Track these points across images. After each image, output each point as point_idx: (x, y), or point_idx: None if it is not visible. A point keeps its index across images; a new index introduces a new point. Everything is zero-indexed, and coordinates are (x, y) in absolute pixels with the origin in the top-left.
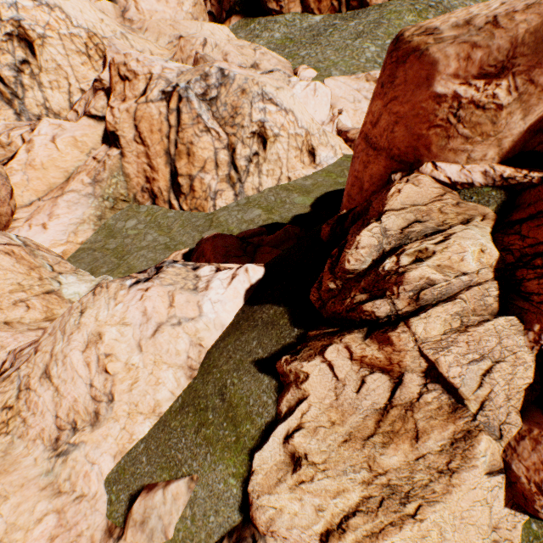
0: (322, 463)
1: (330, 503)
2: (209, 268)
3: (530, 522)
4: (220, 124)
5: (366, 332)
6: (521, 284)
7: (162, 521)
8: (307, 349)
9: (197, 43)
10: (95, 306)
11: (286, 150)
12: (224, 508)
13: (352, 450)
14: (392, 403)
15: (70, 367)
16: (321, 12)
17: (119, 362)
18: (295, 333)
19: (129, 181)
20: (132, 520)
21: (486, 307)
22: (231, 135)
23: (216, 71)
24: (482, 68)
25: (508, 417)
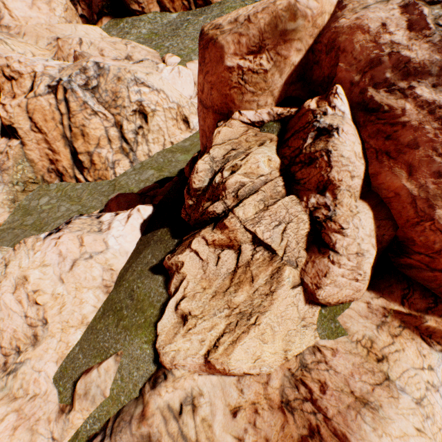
0: (201, 314)
1: (208, 335)
2: (109, 215)
3: (321, 309)
4: (105, 107)
5: (214, 225)
6: (295, 176)
7: (100, 388)
8: (181, 247)
9: (74, 43)
10: (17, 258)
11: (164, 121)
12: (143, 365)
13: (218, 300)
14: (238, 266)
15: (5, 307)
16: (176, 10)
17: (46, 295)
18: (176, 242)
19: (34, 165)
20: (77, 395)
21: (278, 193)
22: (116, 115)
23: (93, 65)
24: (249, 48)
25: (299, 253)
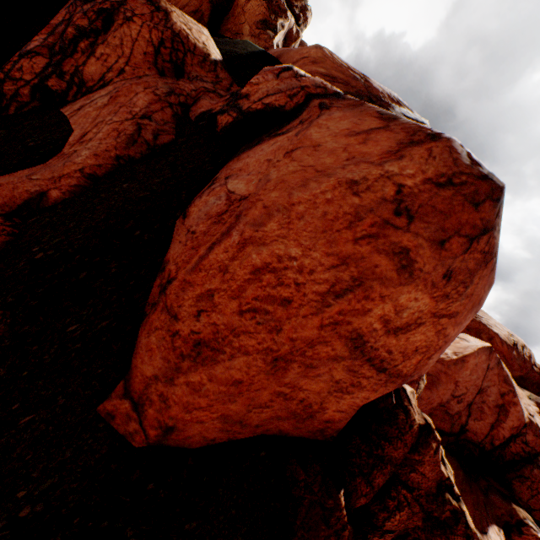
0: None
1: None
2: None
3: None
4: None
5: None
6: None
7: None
8: None
9: None
10: None
11: None
12: None
13: None
14: None
15: None
16: None
17: None
18: None
19: None
20: None
21: None
22: None
23: None
24: None
25: None
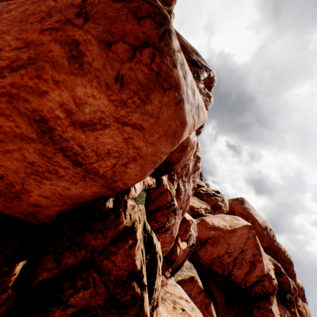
0: None
1: None
2: None
3: None
4: None
5: None
6: None
7: None
8: None
9: None
10: None
11: None
12: None
13: None
14: None
15: None
16: None
17: None
18: None
19: None
20: None
21: None
22: None
23: None
24: None
25: None
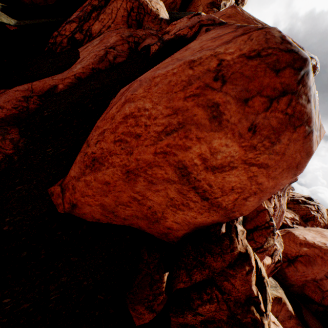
0: None
1: None
2: None
3: None
4: None
5: None
6: None
7: None
8: None
9: None
10: None
11: None
12: None
13: None
14: None
15: None
16: None
17: None
18: None
19: None
20: None
21: None
22: None
23: None
24: None
25: None
